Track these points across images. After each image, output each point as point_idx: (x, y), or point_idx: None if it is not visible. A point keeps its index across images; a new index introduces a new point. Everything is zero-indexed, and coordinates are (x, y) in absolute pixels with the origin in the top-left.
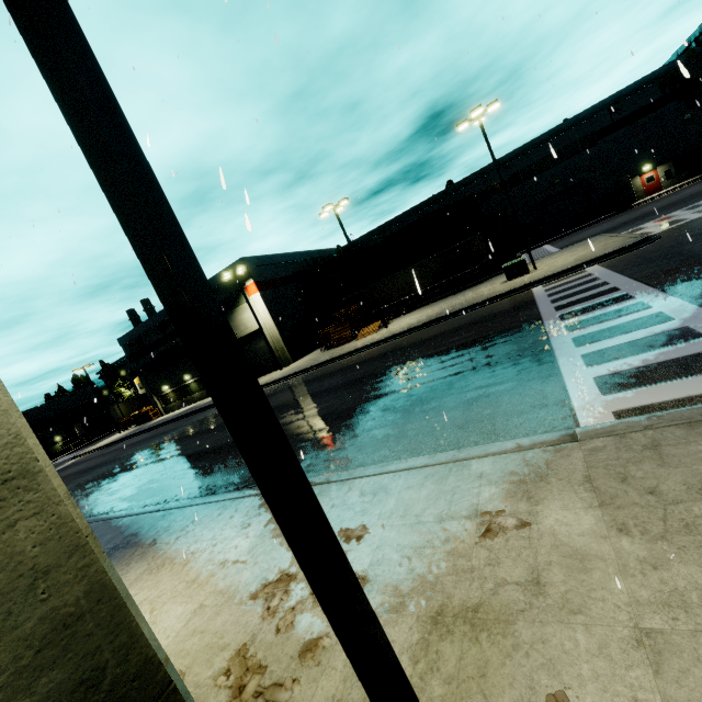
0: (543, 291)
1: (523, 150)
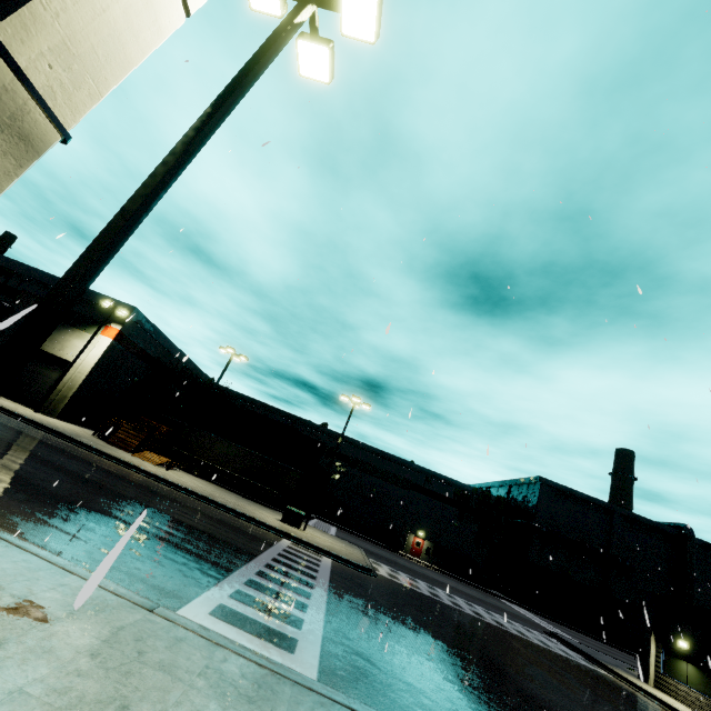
0: (287, 545)
1: (373, 451)
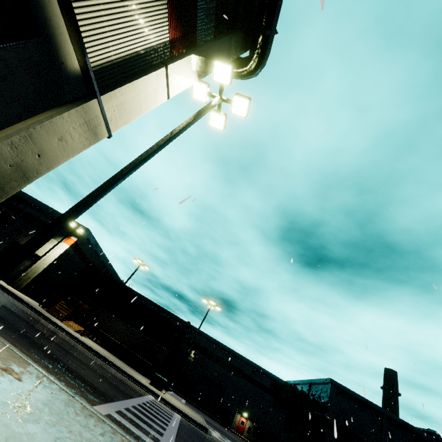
0: (152, 398)
1: (218, 344)
